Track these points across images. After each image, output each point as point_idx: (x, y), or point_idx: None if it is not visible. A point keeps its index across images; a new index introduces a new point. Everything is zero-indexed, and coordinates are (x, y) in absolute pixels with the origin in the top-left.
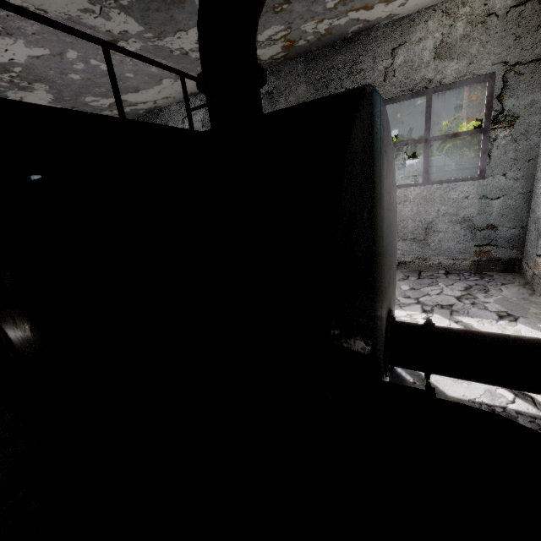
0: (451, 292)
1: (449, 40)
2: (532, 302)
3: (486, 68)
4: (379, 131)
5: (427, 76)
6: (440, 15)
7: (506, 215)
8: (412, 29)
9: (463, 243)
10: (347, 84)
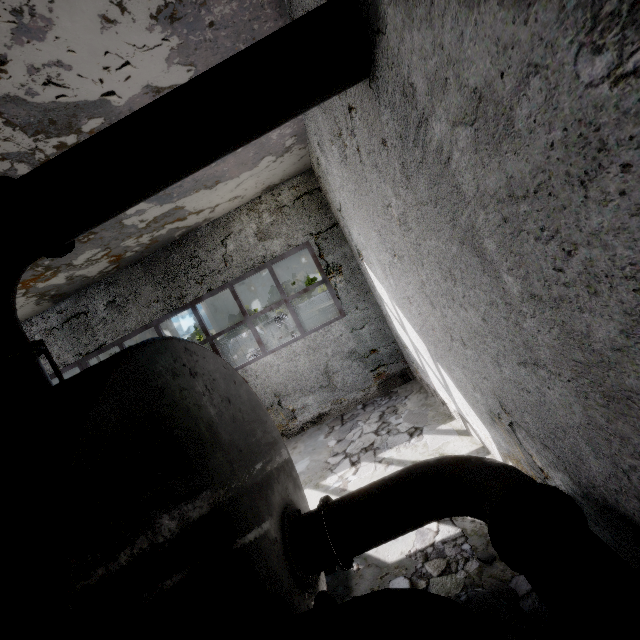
0: (369, 427)
1: (263, 227)
2: (428, 405)
3: (300, 240)
4: (165, 371)
5: (260, 254)
6: (248, 212)
7: (377, 338)
8: (231, 224)
9: (362, 373)
10: (194, 275)
